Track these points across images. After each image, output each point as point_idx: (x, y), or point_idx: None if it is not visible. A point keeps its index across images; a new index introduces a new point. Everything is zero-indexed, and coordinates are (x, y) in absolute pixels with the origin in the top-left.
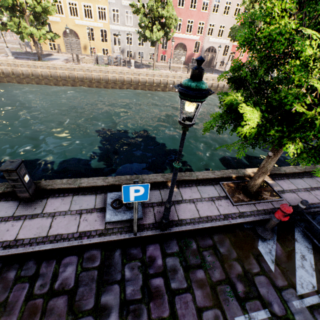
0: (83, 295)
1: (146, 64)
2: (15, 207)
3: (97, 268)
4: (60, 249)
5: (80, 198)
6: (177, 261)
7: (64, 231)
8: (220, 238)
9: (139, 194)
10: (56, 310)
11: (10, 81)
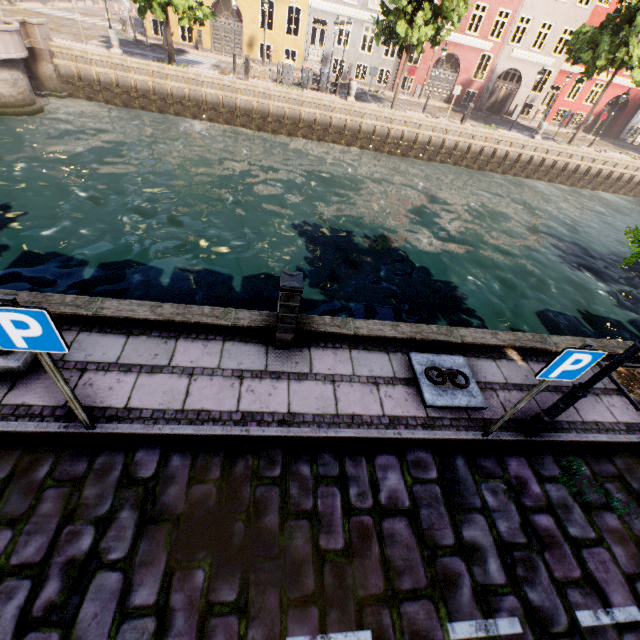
0: (431, 522)
1: (371, 93)
2: (263, 356)
3: (436, 482)
4: (364, 440)
5: (363, 356)
6: (565, 492)
7: (362, 411)
8: (626, 464)
9: (572, 368)
10: (398, 538)
11: (110, 101)
